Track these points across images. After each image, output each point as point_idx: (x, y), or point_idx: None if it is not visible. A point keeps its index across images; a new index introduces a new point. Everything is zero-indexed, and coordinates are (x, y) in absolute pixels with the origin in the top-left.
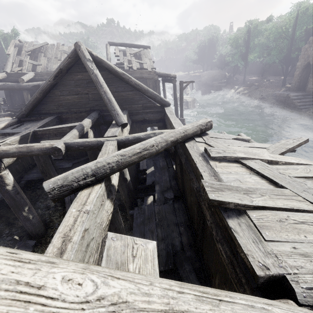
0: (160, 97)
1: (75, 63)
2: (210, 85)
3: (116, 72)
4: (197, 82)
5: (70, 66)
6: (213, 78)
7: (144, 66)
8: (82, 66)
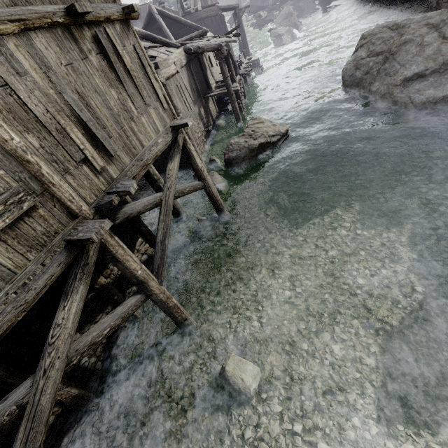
0: (201, 28)
1: (151, 19)
2: (329, 0)
3: (172, 17)
4: (318, 0)
5: (149, 21)
6: None
7: (208, 4)
8: (155, 20)
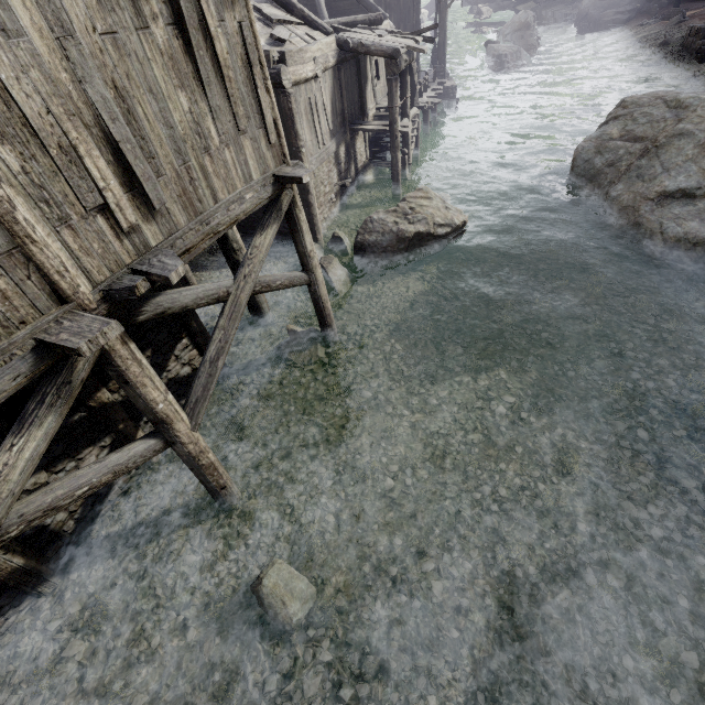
0: (376, 8)
1: None
2: (593, 22)
3: None
4: (576, 15)
5: None
6: (611, 0)
7: None
8: None
